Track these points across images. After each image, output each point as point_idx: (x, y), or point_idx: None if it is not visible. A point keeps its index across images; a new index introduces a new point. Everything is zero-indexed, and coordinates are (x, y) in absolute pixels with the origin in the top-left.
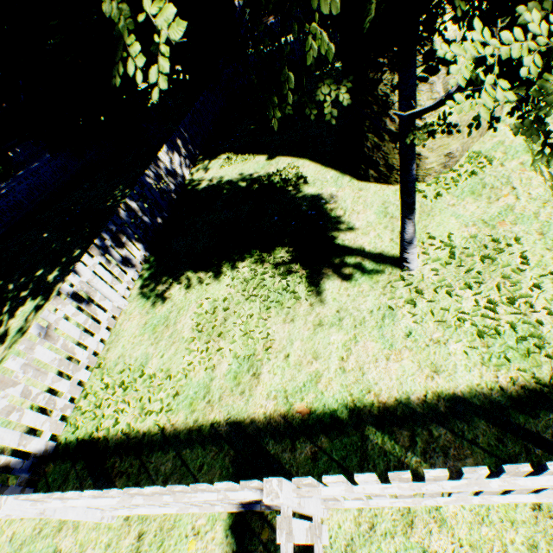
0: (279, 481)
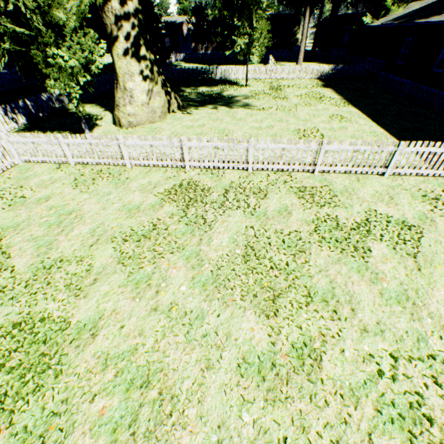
0: (3, 133)
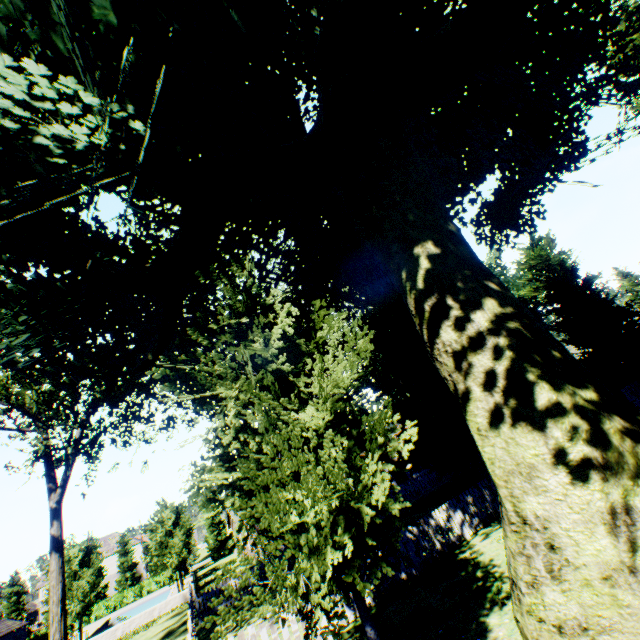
0: None
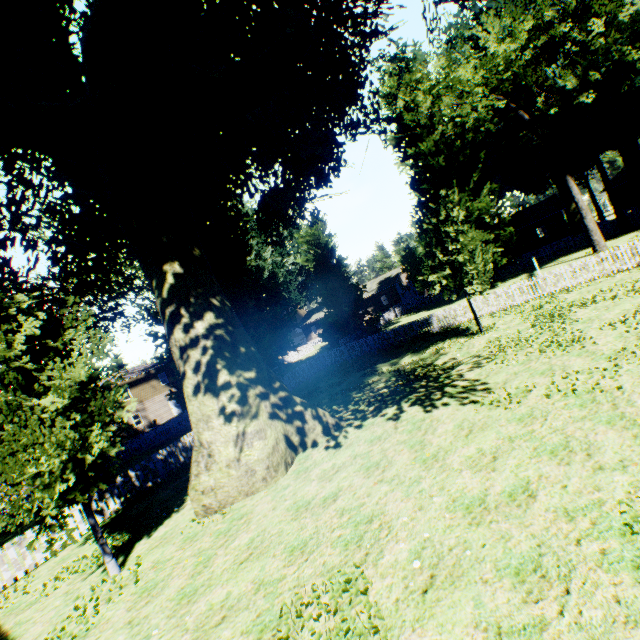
0: None
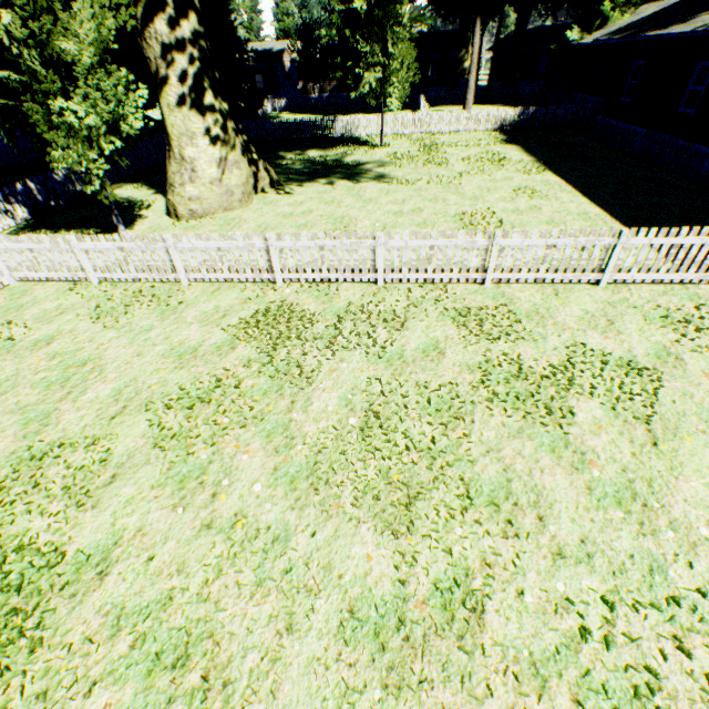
0: None
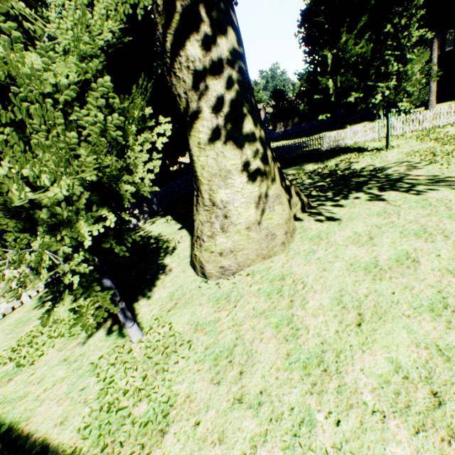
0: None
